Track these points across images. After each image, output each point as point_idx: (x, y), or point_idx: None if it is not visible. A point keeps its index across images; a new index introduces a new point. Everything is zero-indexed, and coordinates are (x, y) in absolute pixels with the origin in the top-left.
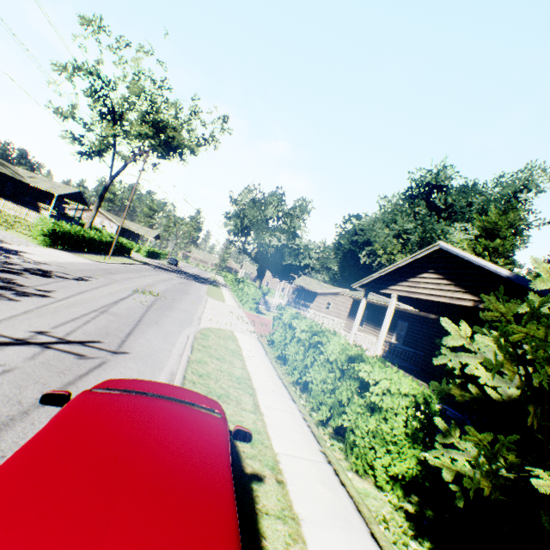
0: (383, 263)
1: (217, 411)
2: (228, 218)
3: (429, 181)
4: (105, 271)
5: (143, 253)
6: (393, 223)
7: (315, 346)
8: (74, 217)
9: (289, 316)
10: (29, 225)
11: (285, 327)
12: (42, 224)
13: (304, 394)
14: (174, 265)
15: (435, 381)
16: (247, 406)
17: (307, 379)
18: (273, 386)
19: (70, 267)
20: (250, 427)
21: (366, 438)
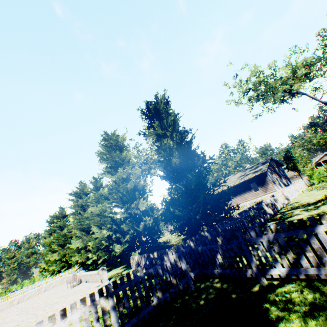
0: None
1: None
2: None
3: None
4: None
5: None
6: None
7: None
8: None
9: None
10: None
11: None
12: None
13: None
14: None
15: None
16: None
17: None
18: None
19: None
20: None
21: None
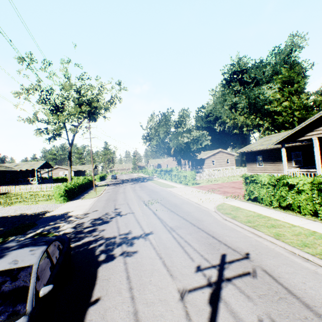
0: (230, 126)
1: None
2: (145, 139)
3: (234, 70)
4: (111, 201)
5: (98, 180)
6: (225, 101)
7: None
8: (49, 177)
9: (266, 179)
10: (37, 194)
11: (271, 187)
12: (58, 190)
13: None
14: (116, 179)
15: None
16: None
17: None
18: None
19: (98, 209)
20: None
21: None
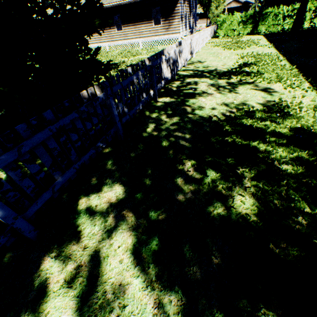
0: None
1: None
2: None
3: None
4: None
5: None
6: None
7: None
8: None
9: None
10: None
11: None
12: None
13: None
14: None
15: None
16: None
17: None
18: None
19: None
20: None
21: None
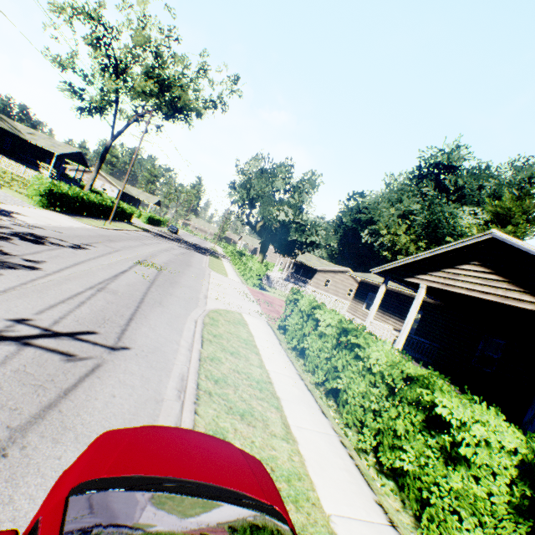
0: (385, 243)
1: (276, 507)
2: (232, 188)
3: (439, 161)
4: (104, 239)
5: (144, 220)
6: (398, 202)
7: (347, 347)
8: (74, 179)
9: (306, 303)
10: (27, 184)
11: (303, 316)
12: (38, 184)
13: (330, 400)
14: (175, 234)
15: (454, 378)
16: (276, 430)
17: (338, 386)
18: (297, 391)
19: (66, 232)
20: (287, 468)
21: (445, 498)
